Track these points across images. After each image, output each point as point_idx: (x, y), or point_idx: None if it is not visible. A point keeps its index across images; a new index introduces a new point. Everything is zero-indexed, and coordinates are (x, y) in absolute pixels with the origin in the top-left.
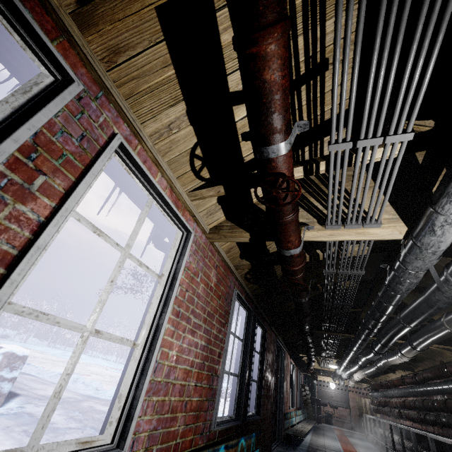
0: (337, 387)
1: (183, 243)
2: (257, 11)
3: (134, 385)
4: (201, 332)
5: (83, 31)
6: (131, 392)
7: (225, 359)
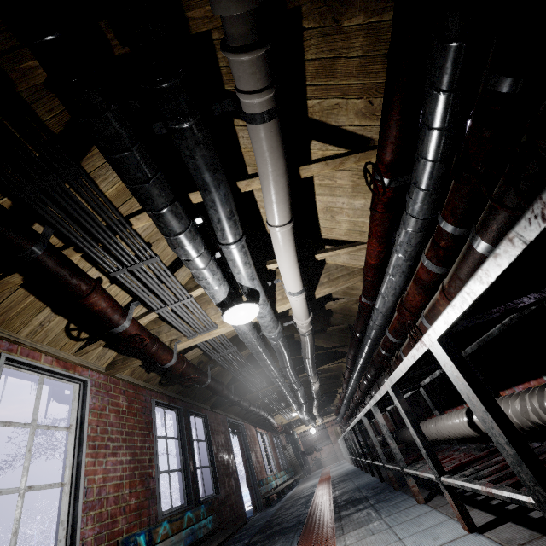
0: (317, 429)
1: (83, 392)
2: (78, 294)
3: (71, 510)
4: (124, 451)
5: None
6: (70, 515)
7: (157, 461)
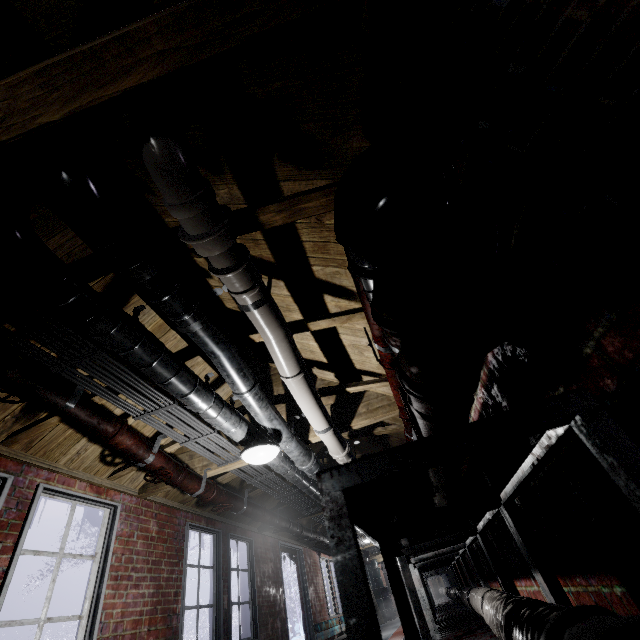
0: None
1: (112, 517)
2: (104, 436)
3: None
4: (147, 582)
5: (9, 445)
6: None
7: (184, 595)
